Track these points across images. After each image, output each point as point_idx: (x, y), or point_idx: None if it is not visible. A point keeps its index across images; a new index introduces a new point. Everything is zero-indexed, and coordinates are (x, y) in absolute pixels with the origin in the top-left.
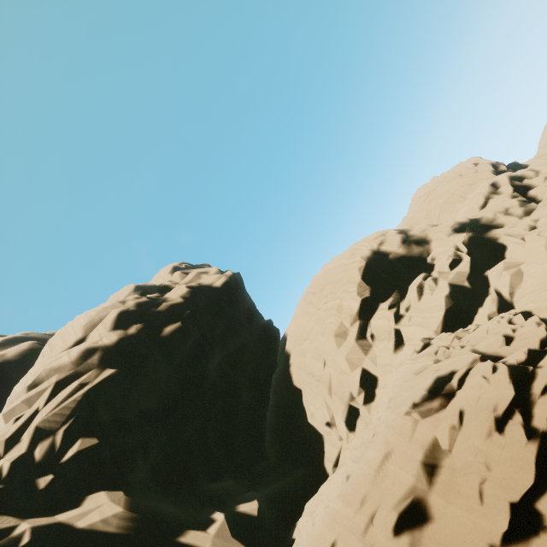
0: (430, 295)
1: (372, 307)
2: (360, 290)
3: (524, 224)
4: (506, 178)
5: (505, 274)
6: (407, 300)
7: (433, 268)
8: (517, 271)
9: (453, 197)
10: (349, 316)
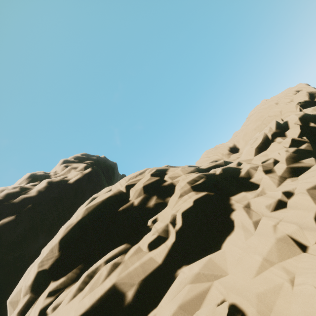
0: (80, 299)
1: (47, 281)
2: (46, 257)
3: (274, 196)
4: (300, 118)
5: (178, 298)
6: (70, 289)
7: (141, 238)
8: (200, 294)
9: (261, 125)
10: (24, 286)
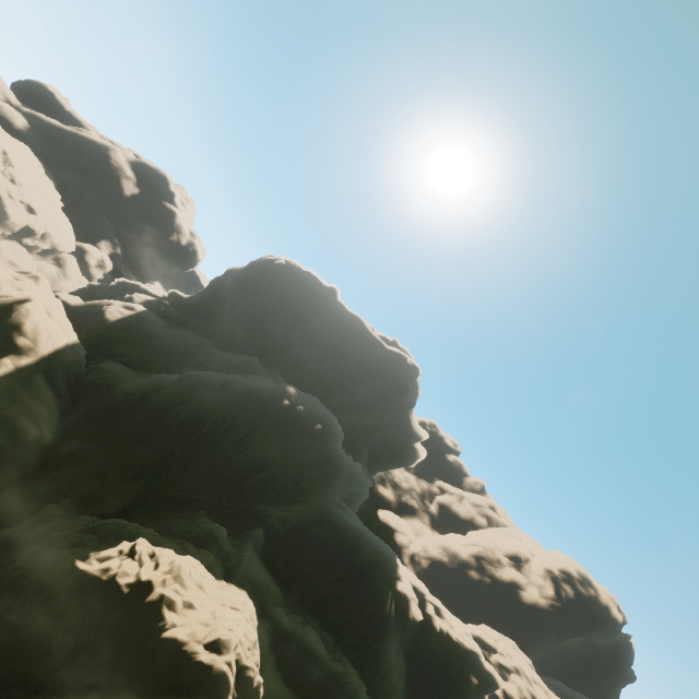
0: None
1: None
2: None
3: None
4: None
5: None
6: None
7: None
8: None
9: None
10: None
